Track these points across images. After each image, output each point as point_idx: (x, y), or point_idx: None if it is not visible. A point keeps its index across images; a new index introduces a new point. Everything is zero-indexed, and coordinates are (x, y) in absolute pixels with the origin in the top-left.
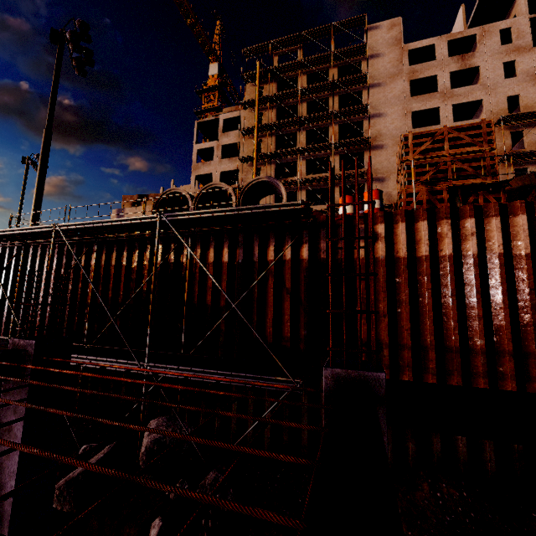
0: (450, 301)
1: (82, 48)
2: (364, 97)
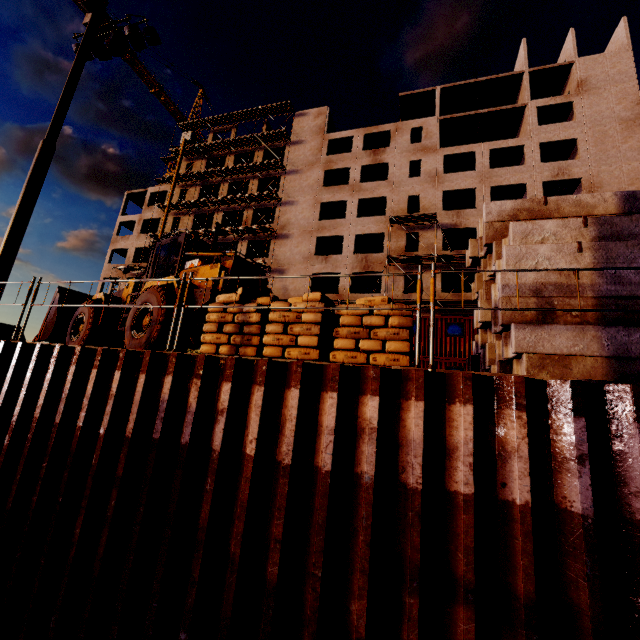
0: None
1: None
2: (282, 183)
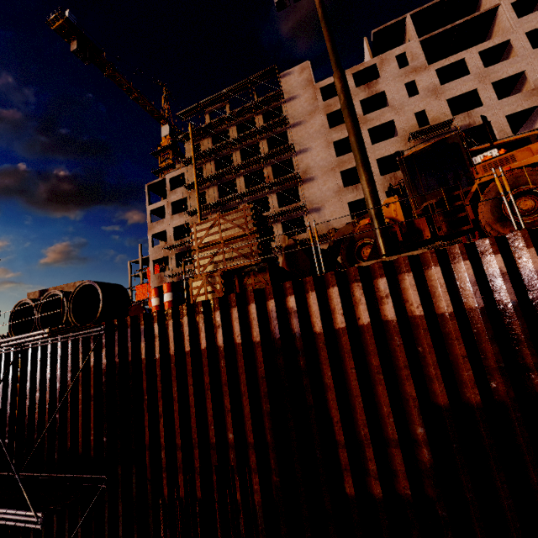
0: (207, 396)
1: None
2: (289, 136)
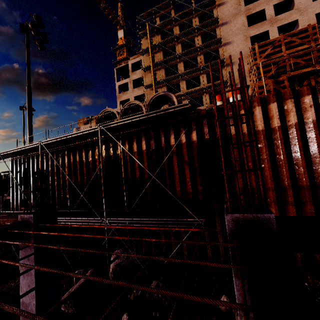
0: (299, 155)
1: (39, 32)
2: (217, 33)
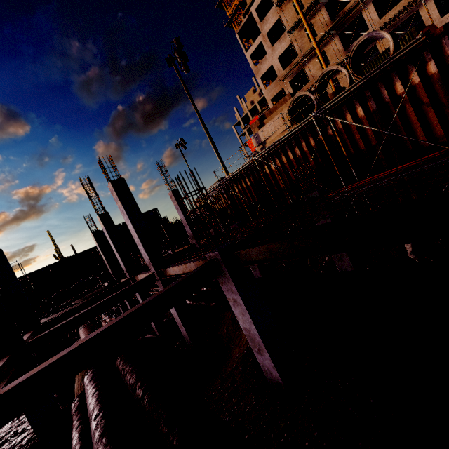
0: None
1: (183, 56)
2: None
